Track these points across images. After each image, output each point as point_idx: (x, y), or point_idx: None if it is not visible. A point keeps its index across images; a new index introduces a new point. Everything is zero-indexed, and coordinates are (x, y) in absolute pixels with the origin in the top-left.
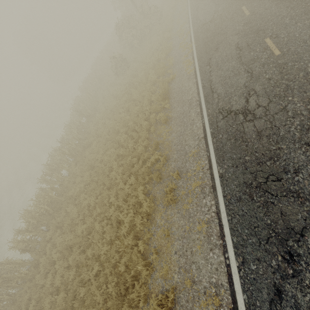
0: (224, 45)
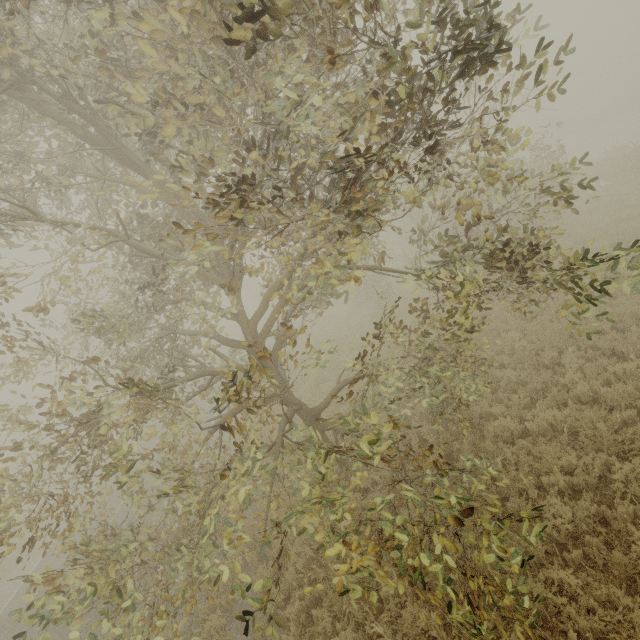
0: (112, 485)
